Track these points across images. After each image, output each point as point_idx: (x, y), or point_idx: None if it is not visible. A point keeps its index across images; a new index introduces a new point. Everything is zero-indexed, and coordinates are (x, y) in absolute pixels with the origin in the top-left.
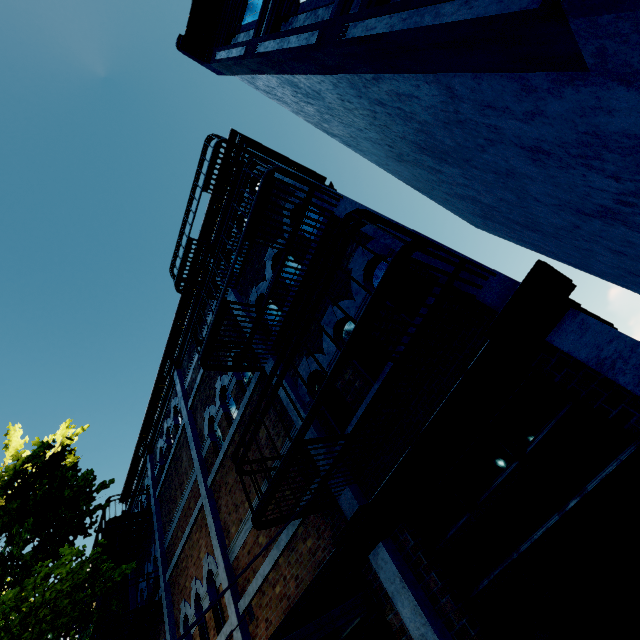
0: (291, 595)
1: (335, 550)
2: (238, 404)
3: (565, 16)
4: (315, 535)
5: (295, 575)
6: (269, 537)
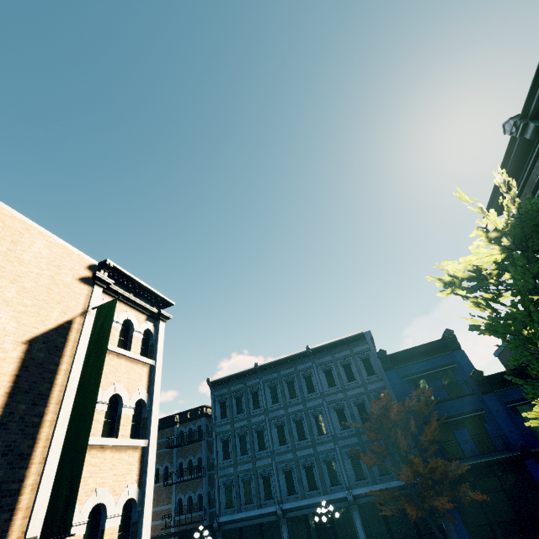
0: (151, 533)
1: (166, 533)
2: (160, 480)
3: (216, 517)
4: (163, 527)
5: (154, 530)
6: (152, 518)
